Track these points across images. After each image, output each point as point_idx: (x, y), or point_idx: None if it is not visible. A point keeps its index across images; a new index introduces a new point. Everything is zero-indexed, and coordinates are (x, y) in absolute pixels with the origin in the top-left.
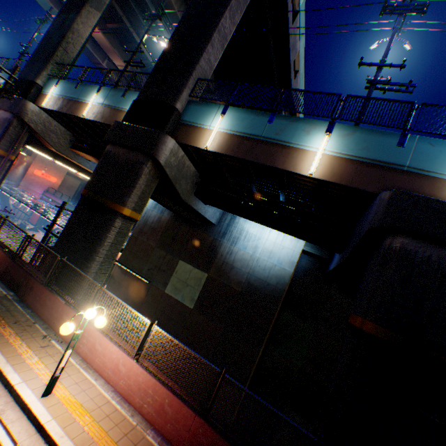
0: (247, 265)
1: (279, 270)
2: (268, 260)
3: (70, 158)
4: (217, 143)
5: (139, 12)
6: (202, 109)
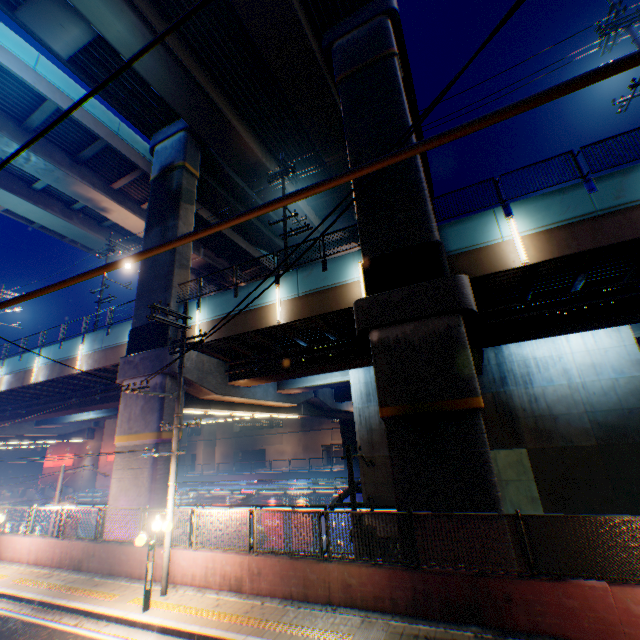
0: (573, 403)
1: (627, 381)
2: (598, 378)
3: (232, 396)
4: (533, 249)
5: (217, 186)
6: (467, 225)
